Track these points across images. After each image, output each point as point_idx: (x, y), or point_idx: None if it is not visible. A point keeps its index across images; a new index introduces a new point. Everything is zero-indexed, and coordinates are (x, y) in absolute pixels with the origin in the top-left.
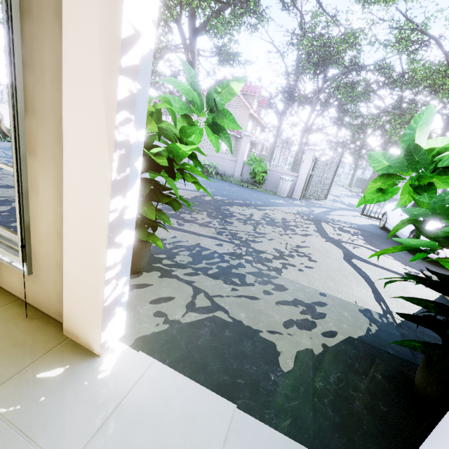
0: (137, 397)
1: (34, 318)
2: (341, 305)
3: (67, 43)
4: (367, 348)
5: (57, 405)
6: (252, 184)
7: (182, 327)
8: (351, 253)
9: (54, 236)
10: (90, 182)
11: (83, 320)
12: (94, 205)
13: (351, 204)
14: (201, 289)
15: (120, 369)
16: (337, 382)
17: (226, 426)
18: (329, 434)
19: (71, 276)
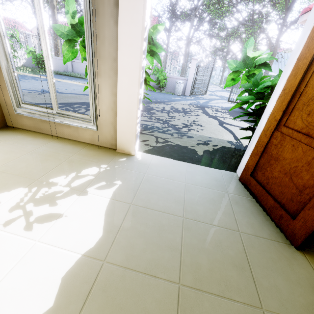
0: (154, 162)
1: (101, 148)
2: (219, 140)
3: (120, 29)
4: (230, 148)
5: (131, 165)
6: (157, 89)
7: (158, 147)
8: (222, 122)
9: (109, 110)
10: (131, 84)
11: (126, 142)
12: (132, 93)
13: (221, 96)
14: (158, 136)
15: (144, 157)
16: (219, 156)
17: (185, 166)
18: (217, 165)
19: (121, 125)
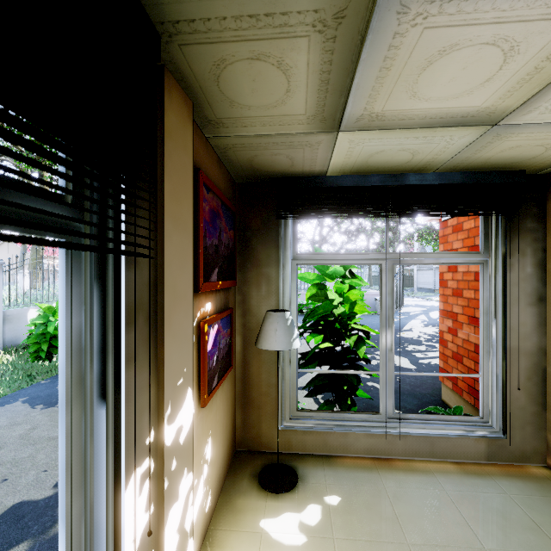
0: None
1: None
2: None
3: None
4: None
5: None
6: None
7: None
8: None
9: None
10: None
11: None
12: None
13: (416, 305)
14: None
15: None
16: None
17: None
18: None
19: None
